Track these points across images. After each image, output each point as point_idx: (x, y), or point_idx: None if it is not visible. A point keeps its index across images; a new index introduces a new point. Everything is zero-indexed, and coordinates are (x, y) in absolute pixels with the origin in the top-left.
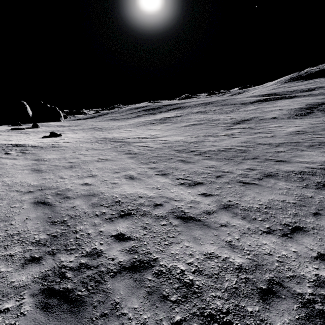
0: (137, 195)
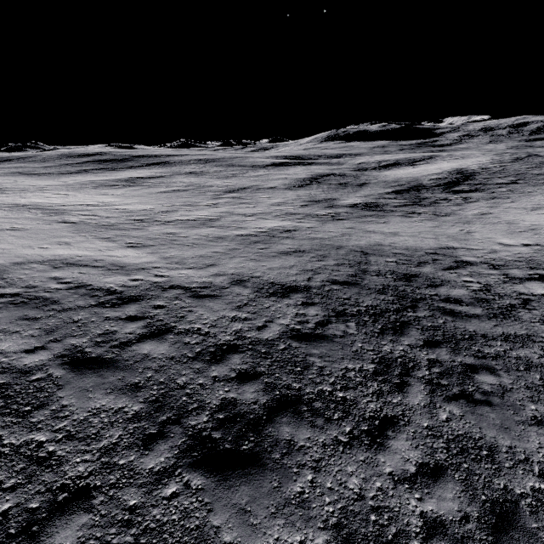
0: (74, 255)
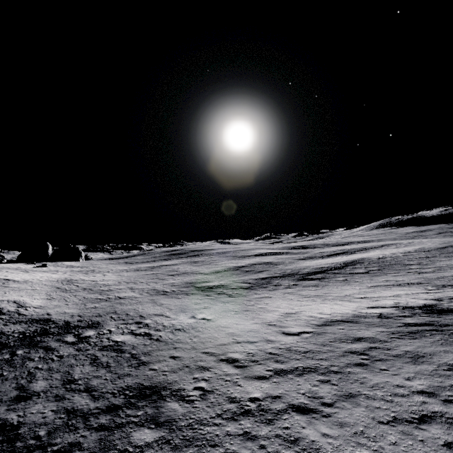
0: (23, 300)
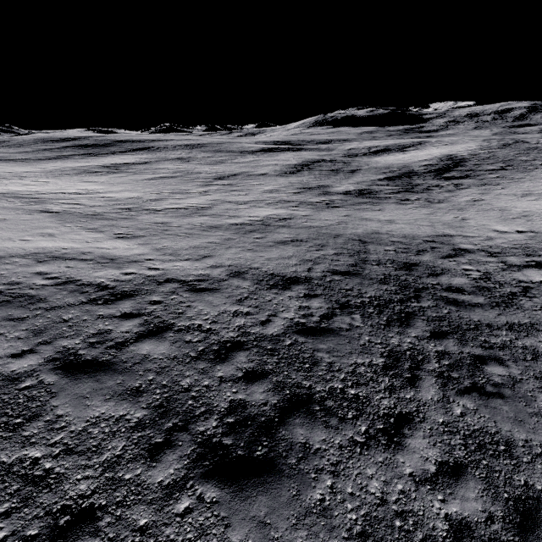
0: (60, 248)
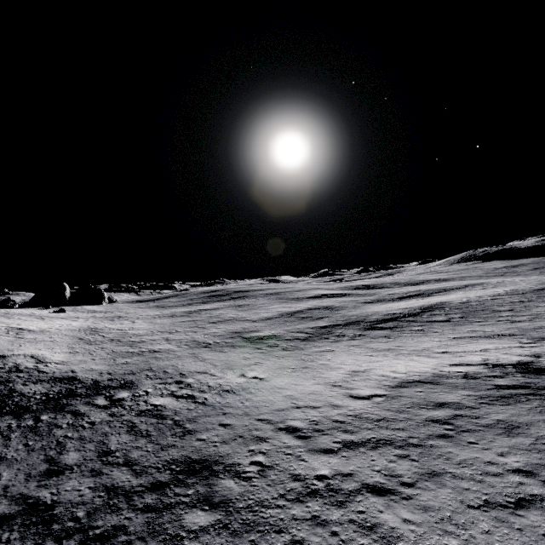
0: (42, 354)
